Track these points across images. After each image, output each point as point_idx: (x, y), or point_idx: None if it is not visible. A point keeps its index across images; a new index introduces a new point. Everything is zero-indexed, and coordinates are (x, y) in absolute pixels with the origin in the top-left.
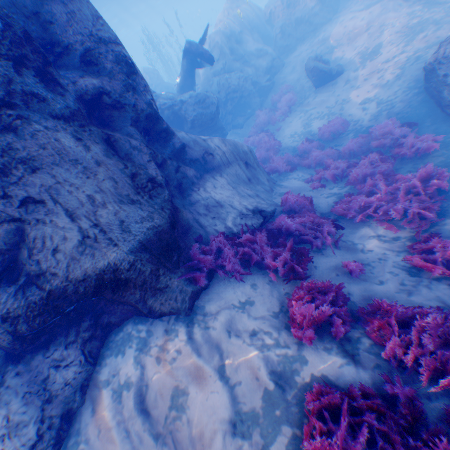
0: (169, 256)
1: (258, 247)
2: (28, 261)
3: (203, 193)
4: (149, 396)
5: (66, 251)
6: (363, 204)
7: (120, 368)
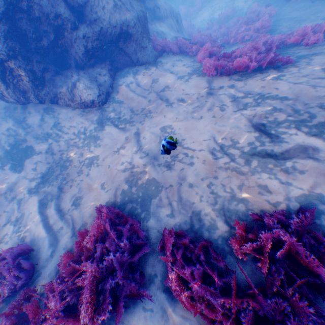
0: (146, 33)
1: (184, 45)
2: (90, 15)
3: (154, 27)
4: (141, 84)
5: (108, 10)
6: (234, 37)
7: (126, 80)
